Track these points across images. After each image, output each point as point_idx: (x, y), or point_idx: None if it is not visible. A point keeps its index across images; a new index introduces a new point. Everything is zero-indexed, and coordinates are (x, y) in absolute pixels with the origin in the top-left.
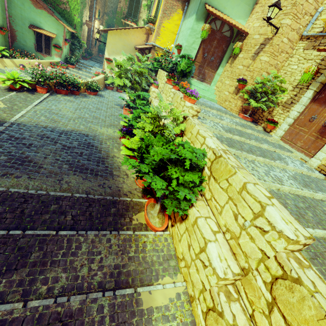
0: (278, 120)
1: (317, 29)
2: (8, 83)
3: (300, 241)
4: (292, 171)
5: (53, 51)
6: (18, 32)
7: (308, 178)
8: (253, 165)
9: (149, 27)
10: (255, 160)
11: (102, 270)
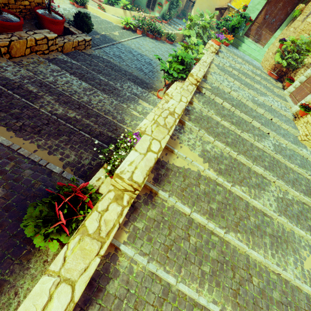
0: (296, 79)
1: None
2: (124, 23)
3: (193, 76)
4: (261, 101)
5: (156, 8)
6: None
7: (271, 108)
8: (226, 81)
9: None
10: (233, 82)
11: (131, 91)
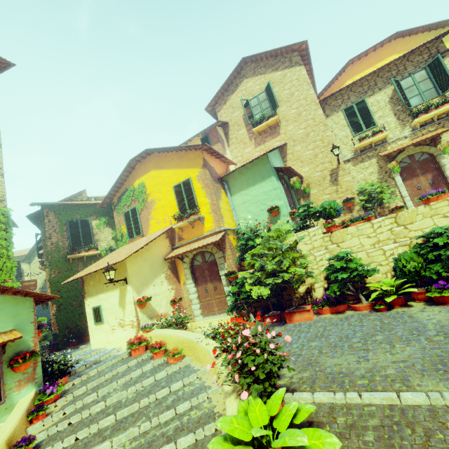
0: (397, 205)
1: (348, 155)
2: (329, 443)
3: None
4: None
5: (6, 380)
6: None
7: None
8: None
9: (192, 220)
10: None
11: None
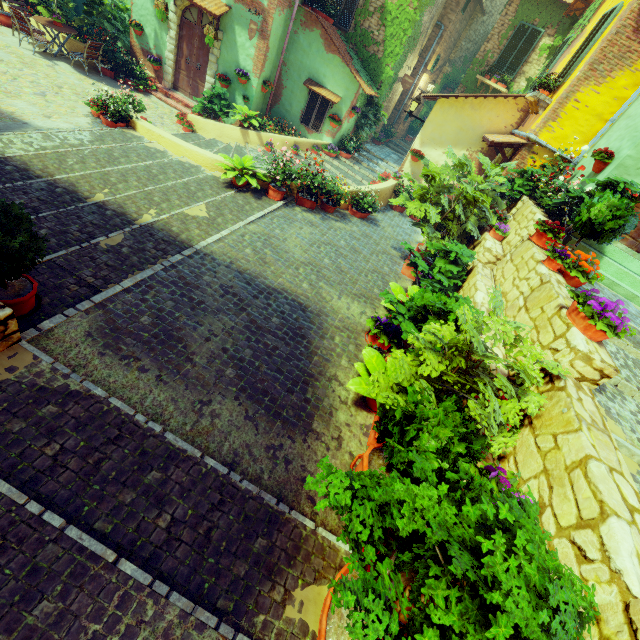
0: None
1: None
2: (230, 175)
3: None
4: None
5: (326, 125)
6: (286, 89)
7: None
8: None
9: (536, 98)
10: None
11: None
